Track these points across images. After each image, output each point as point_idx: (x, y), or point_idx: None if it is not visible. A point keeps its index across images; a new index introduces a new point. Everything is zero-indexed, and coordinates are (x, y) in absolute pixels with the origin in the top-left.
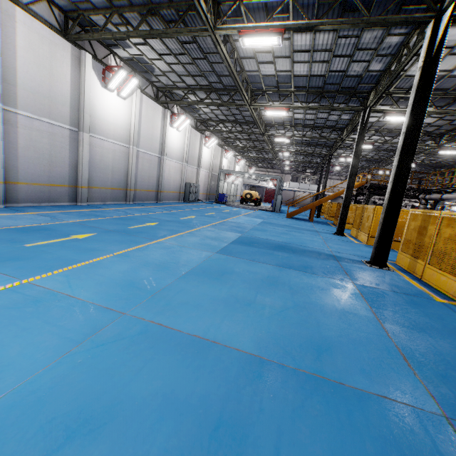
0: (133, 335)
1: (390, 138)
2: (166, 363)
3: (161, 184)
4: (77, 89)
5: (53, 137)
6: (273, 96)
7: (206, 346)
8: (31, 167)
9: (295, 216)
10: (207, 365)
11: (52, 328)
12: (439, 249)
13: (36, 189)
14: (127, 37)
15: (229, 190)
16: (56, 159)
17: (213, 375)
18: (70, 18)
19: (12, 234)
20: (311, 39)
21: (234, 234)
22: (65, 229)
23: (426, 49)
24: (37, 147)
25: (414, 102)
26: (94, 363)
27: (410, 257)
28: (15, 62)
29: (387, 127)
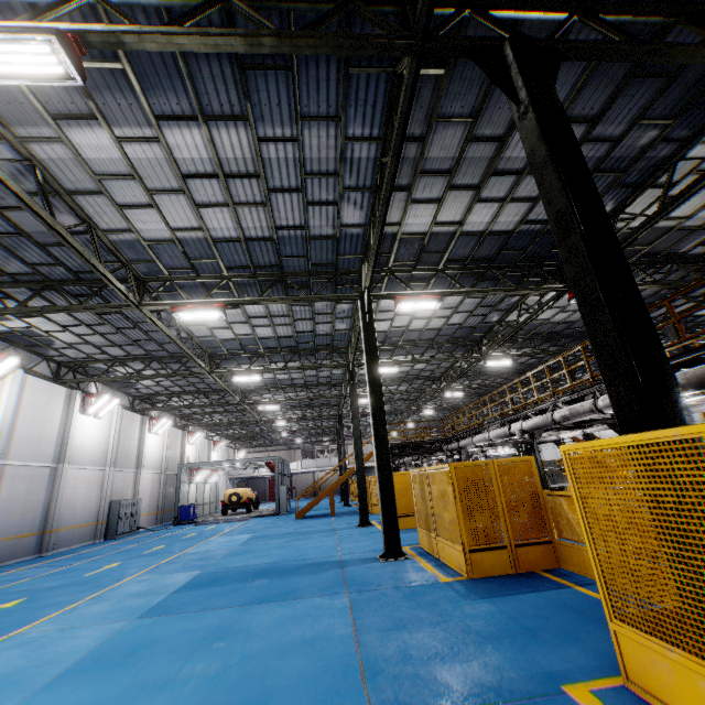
0: None
1: (396, 387)
2: None
3: (53, 516)
4: None
5: None
6: (241, 359)
7: None
8: None
9: (312, 512)
10: None
11: None
12: (437, 512)
13: None
14: (4, 314)
15: (200, 496)
16: None
17: None
18: None
19: None
20: (264, 307)
21: (186, 575)
22: None
23: (362, 319)
24: None
25: (367, 363)
26: None
27: (426, 532)
28: None
29: (386, 377)
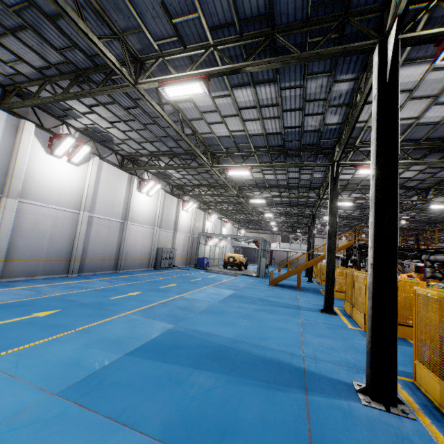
0: None
1: None
2: None
3: (122, 251)
4: (9, 154)
5: None
6: (236, 158)
7: None
8: None
9: (282, 281)
10: None
11: None
12: None
13: None
14: (55, 101)
15: (212, 253)
16: None
17: None
18: (11, 91)
19: None
20: (253, 94)
21: (159, 327)
22: None
23: (377, 74)
24: None
25: (378, 136)
26: None
27: (437, 381)
28: None
29: (365, 184)
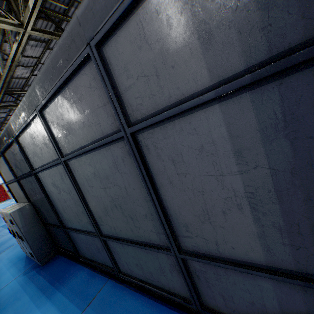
0: None
1: None
2: None
3: None
4: None
5: None
6: None
7: None
8: None
9: None
10: None
11: None
12: None
13: None
14: None
15: None
16: None
17: None
18: None
19: None
20: None
21: None
22: None
23: None
24: None
25: None
26: None
27: None
28: None
29: None
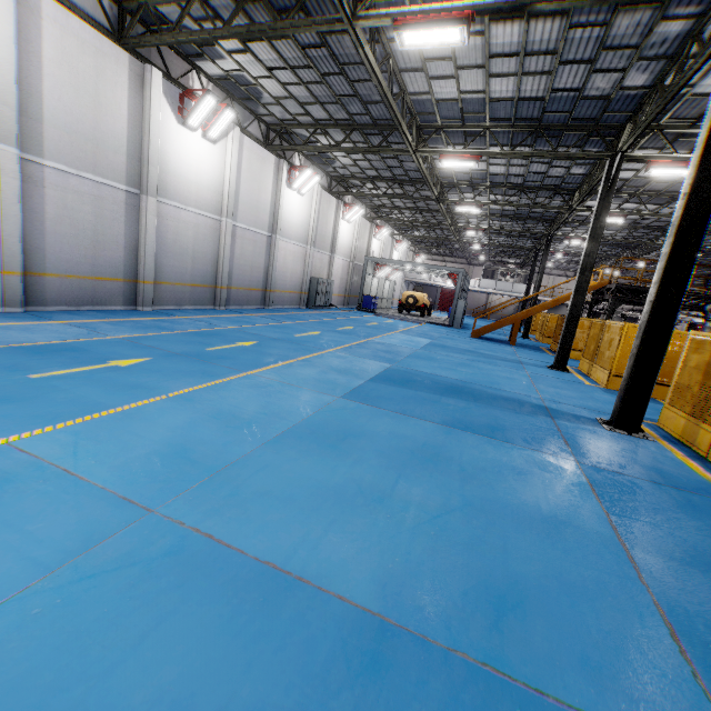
0: (154, 557)
1: (655, 207)
2: (197, 624)
3: (271, 279)
4: (138, 127)
5: (99, 203)
6: (454, 136)
7: (282, 588)
8: (65, 250)
9: (486, 334)
10: (275, 633)
11: (14, 536)
12: None
13: (73, 285)
14: (213, 39)
15: (380, 290)
16: (105, 238)
17: (281, 658)
18: (128, 11)
19: (16, 357)
20: (520, 33)
21: (377, 365)
22: (103, 350)
23: None
24: (74, 219)
25: (707, 139)
26: (62, 618)
27: (684, 417)
28: (40, 83)
29: (651, 188)
